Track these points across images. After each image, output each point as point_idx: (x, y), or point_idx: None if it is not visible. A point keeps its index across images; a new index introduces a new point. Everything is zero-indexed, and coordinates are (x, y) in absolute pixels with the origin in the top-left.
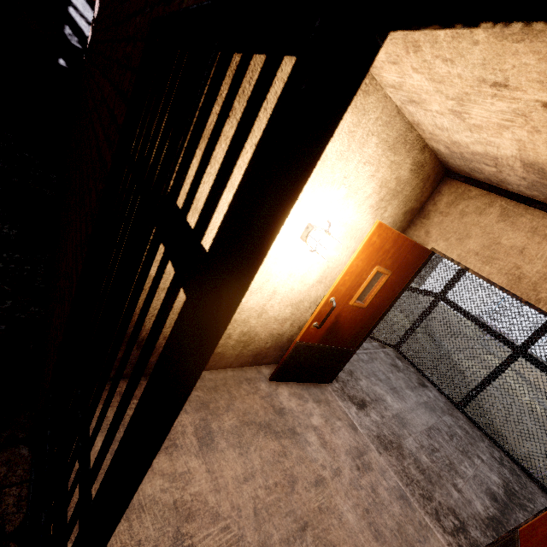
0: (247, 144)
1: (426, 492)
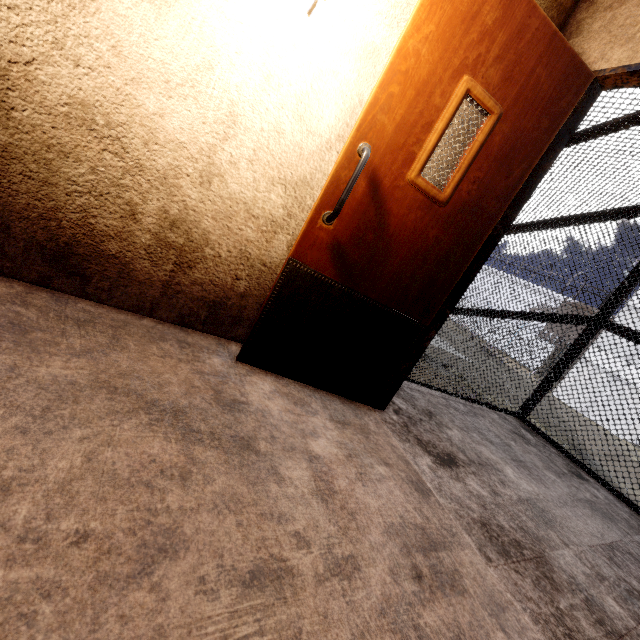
0: None
1: None
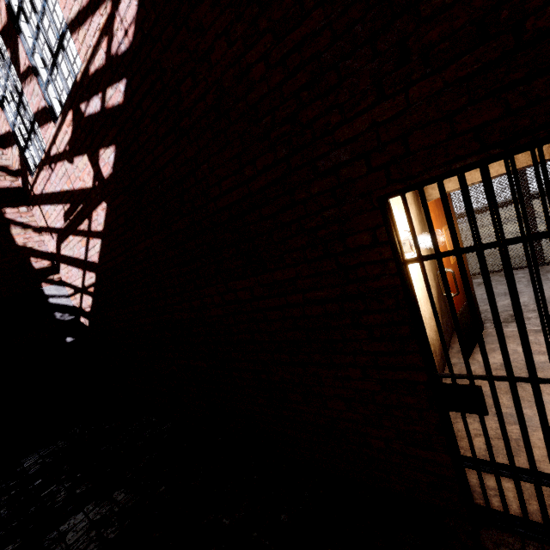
0: None
1: None
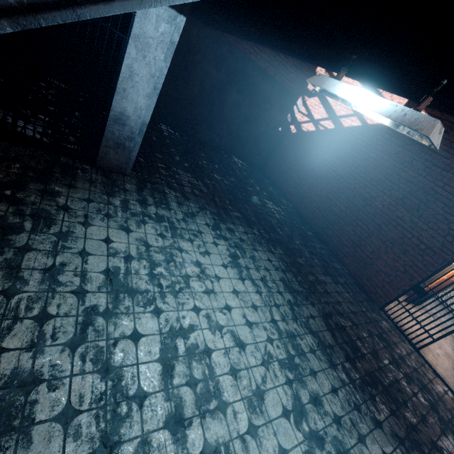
0: None
1: None
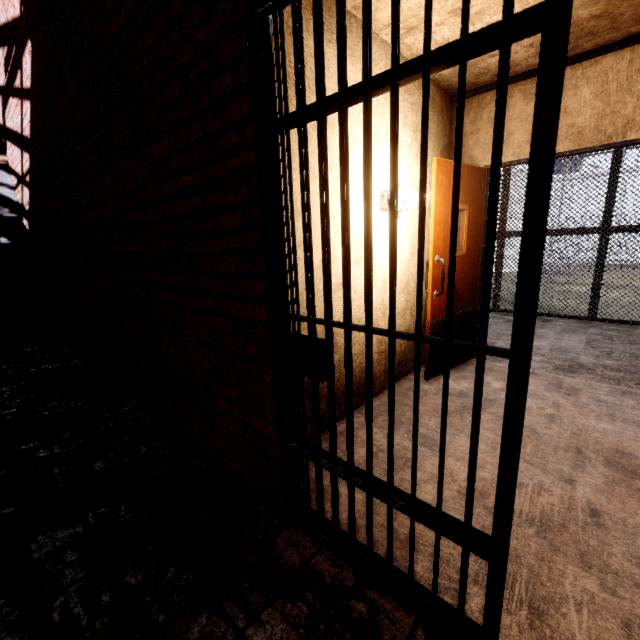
0: (309, 128)
1: (638, 380)
